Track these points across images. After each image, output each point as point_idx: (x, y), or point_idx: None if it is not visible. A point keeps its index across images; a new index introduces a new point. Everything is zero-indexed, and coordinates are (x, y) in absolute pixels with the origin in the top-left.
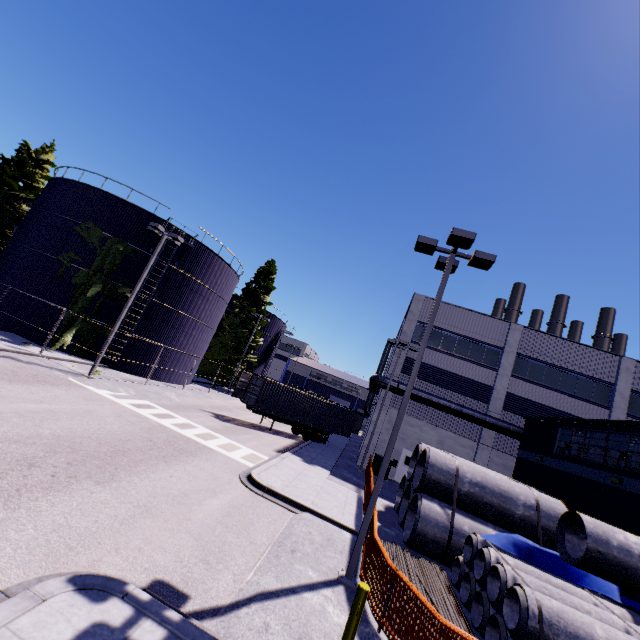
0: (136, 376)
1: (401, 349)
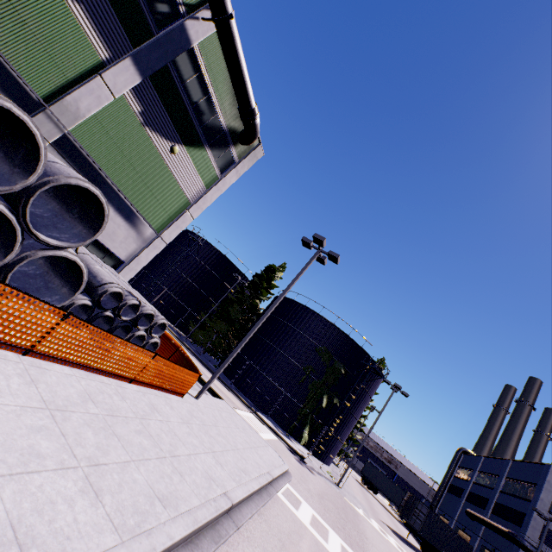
0: (322, 462)
1: (548, 523)
